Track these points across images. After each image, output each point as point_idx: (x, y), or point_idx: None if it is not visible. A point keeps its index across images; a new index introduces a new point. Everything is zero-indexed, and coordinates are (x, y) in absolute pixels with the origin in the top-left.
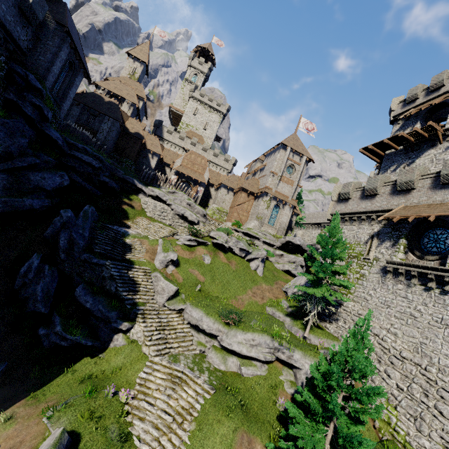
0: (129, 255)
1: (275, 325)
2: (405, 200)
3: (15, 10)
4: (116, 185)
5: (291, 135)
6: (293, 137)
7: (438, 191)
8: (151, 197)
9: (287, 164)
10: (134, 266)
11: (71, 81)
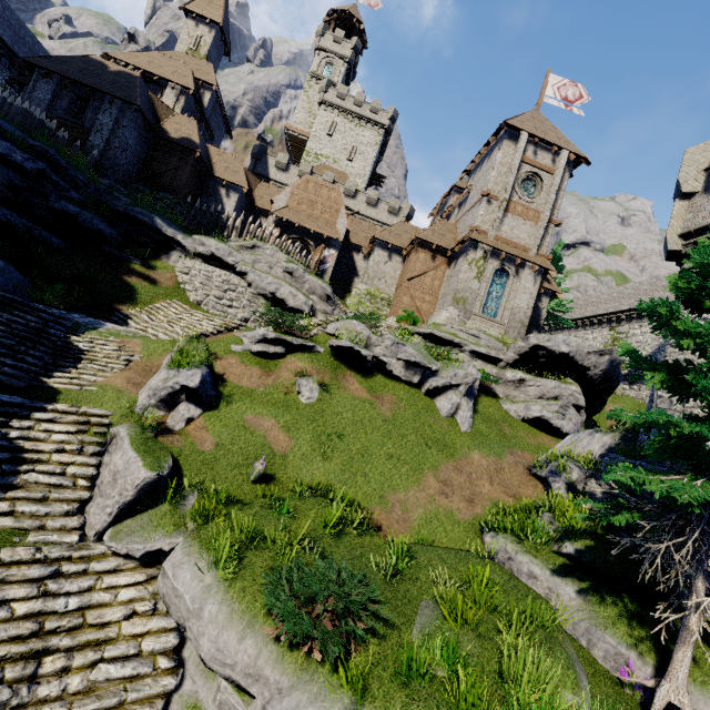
0: (61, 377)
1: (521, 639)
2: None
3: None
4: (108, 227)
5: (527, 113)
6: (532, 115)
7: None
8: (200, 259)
9: (523, 174)
10: (47, 406)
11: None
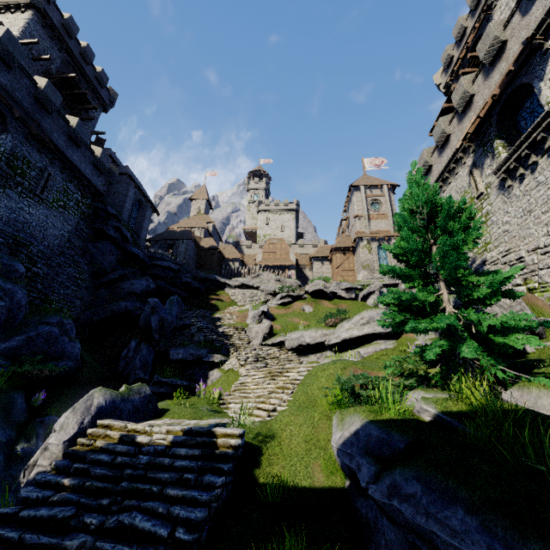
0: (219, 323)
1: None
2: (473, 111)
3: (91, 167)
4: (200, 285)
5: (360, 178)
6: (363, 178)
7: (491, 74)
8: (237, 288)
9: (369, 202)
10: (223, 326)
11: (143, 216)
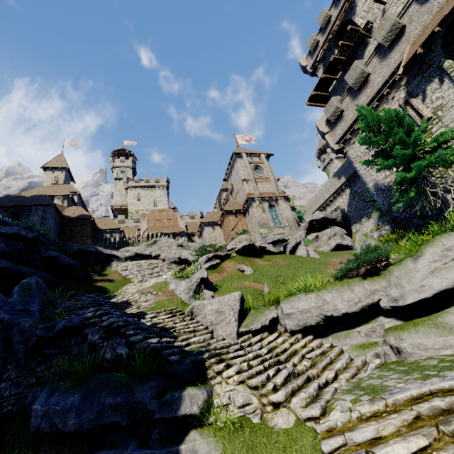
0: (130, 310)
1: None
2: (405, 42)
3: None
4: (73, 261)
5: (237, 148)
6: (240, 149)
7: None
8: (129, 260)
9: (252, 167)
10: (147, 313)
11: None
